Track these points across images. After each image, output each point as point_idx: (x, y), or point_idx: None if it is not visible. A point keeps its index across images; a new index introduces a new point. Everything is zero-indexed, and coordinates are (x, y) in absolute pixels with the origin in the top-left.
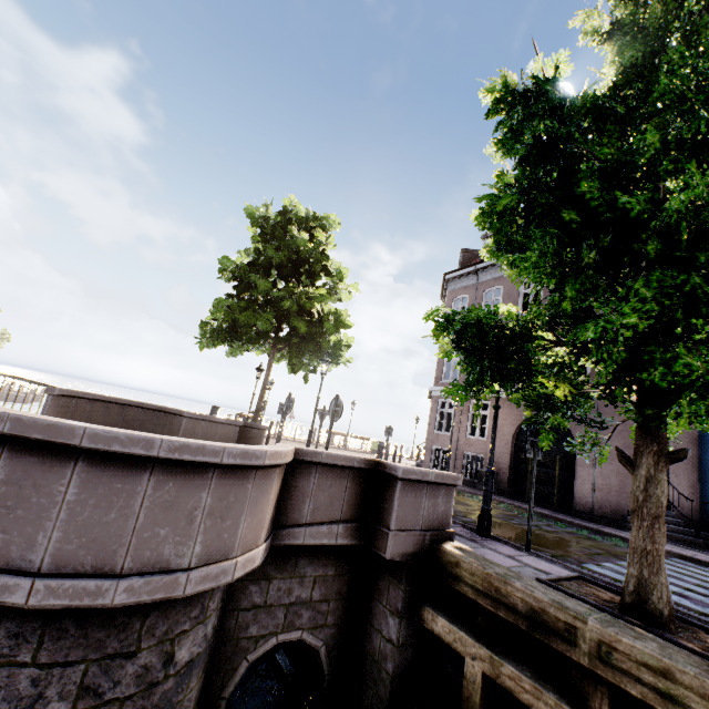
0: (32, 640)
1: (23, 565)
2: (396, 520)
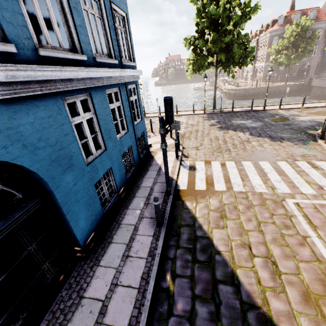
0: None
1: None
2: None
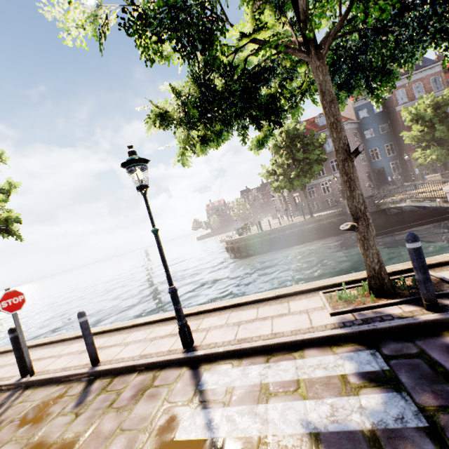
0: None
1: None
2: None
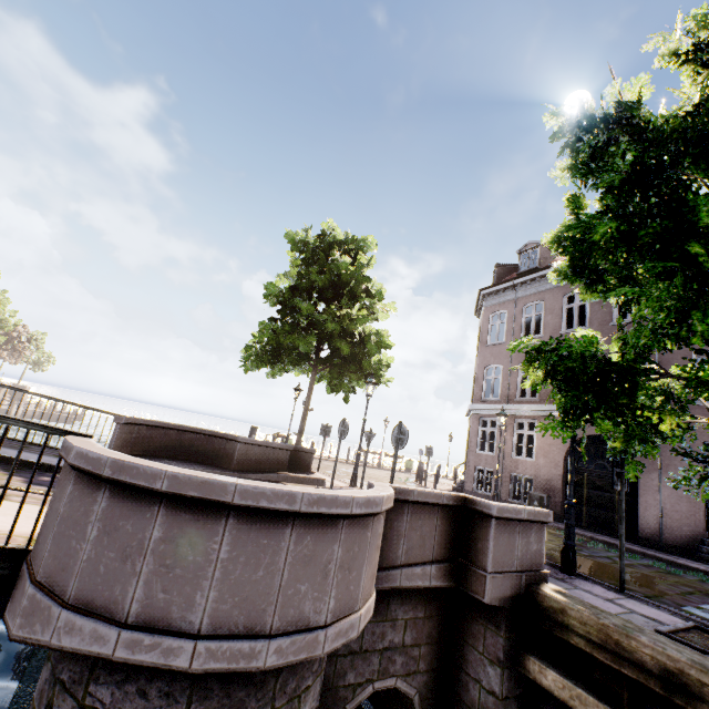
0: (181, 700)
1: (184, 626)
2: (492, 561)
